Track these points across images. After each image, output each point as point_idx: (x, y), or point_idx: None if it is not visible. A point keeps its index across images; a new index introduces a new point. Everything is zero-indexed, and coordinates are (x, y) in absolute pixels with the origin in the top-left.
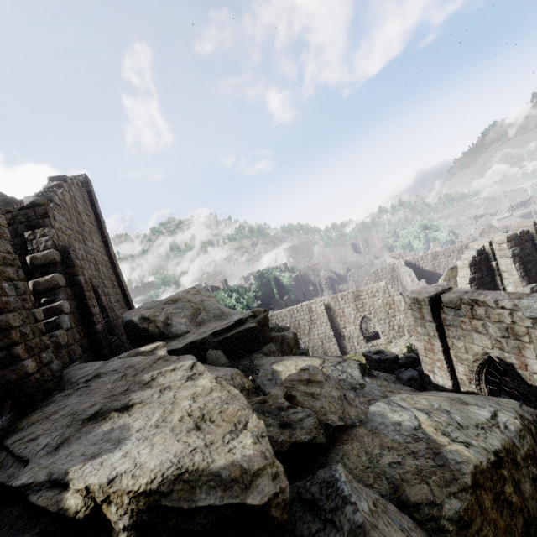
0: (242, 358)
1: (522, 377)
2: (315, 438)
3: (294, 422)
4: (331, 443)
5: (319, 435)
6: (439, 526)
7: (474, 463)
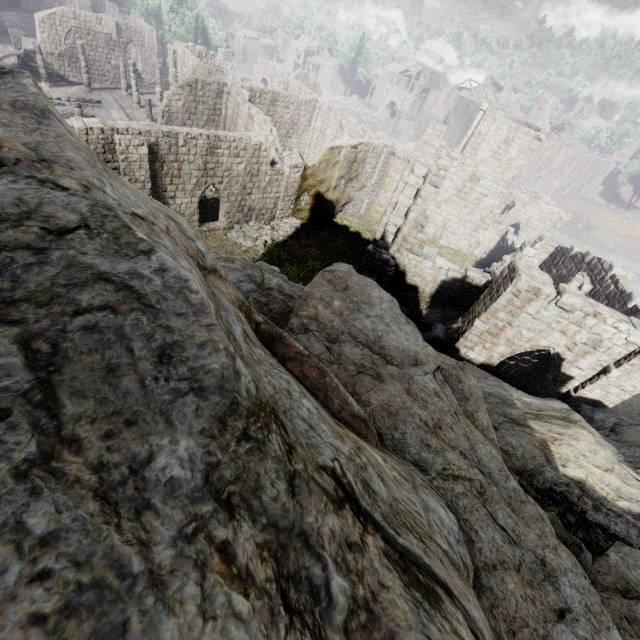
0: None
1: (560, 367)
2: None
3: None
4: None
5: None
6: None
7: None
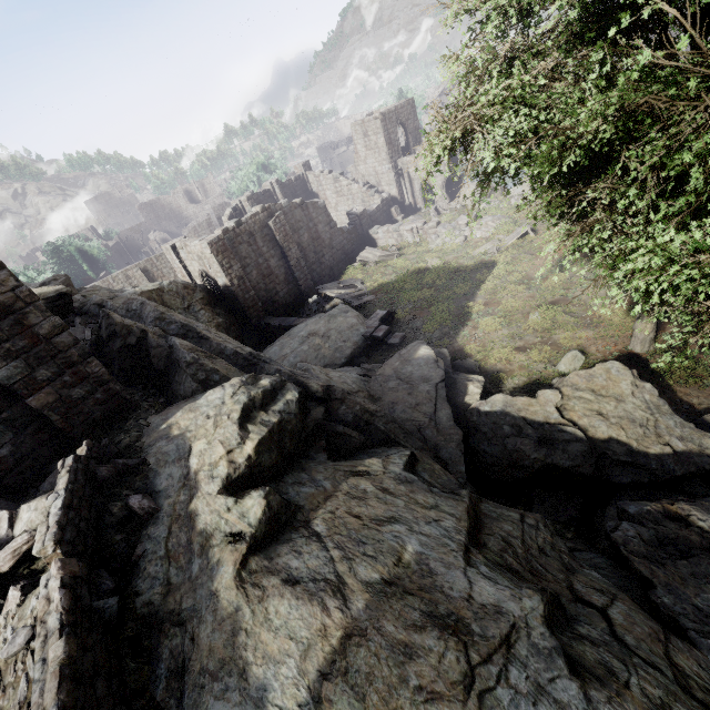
0: None
1: (211, 277)
2: None
3: (87, 302)
4: None
5: None
6: None
7: (142, 291)
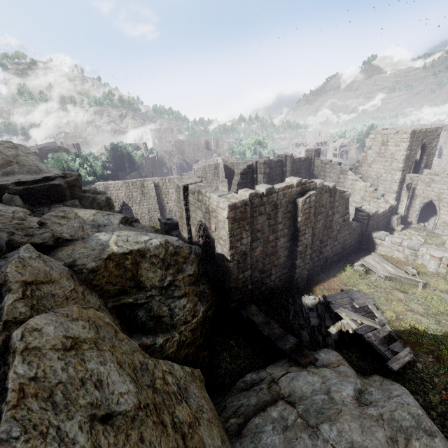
0: (42, 205)
1: (209, 234)
2: (46, 242)
3: (36, 234)
4: (59, 246)
5: (50, 241)
6: (82, 271)
7: (113, 251)
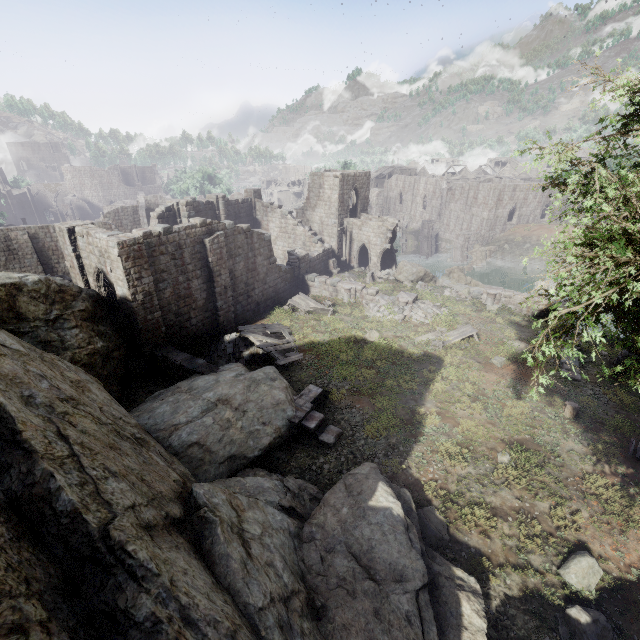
0: None
1: (109, 280)
2: None
3: None
4: None
5: None
6: None
7: None
